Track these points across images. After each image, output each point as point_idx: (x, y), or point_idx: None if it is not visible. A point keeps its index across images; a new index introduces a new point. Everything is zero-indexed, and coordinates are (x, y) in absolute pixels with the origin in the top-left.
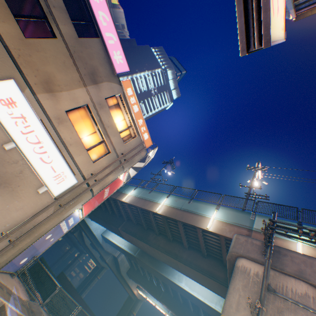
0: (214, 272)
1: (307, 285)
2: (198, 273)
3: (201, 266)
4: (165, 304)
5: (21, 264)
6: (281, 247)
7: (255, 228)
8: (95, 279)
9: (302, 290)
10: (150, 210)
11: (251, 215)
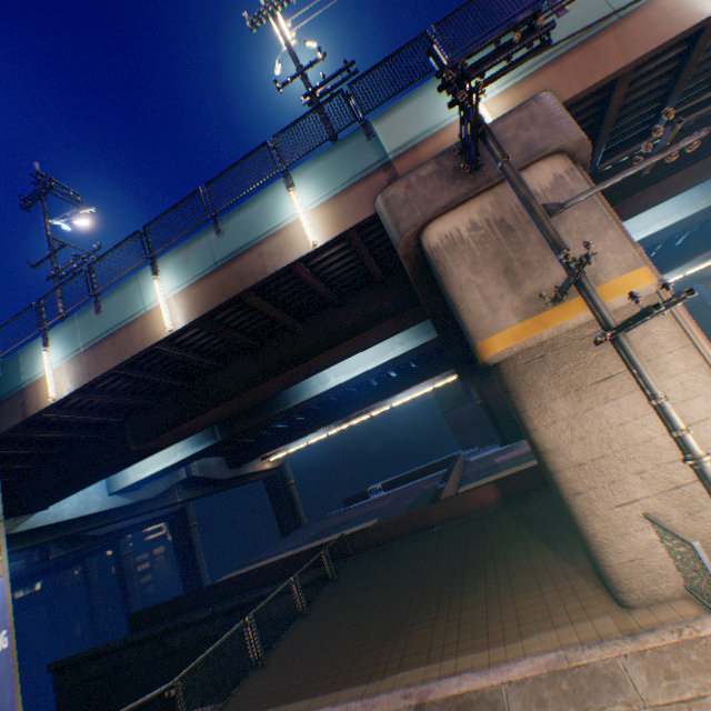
0: (375, 312)
1: (548, 161)
2: (354, 341)
3: (350, 326)
4: (322, 427)
5: None
6: None
7: (393, 154)
8: (193, 532)
9: (548, 177)
10: (156, 343)
11: (363, 132)
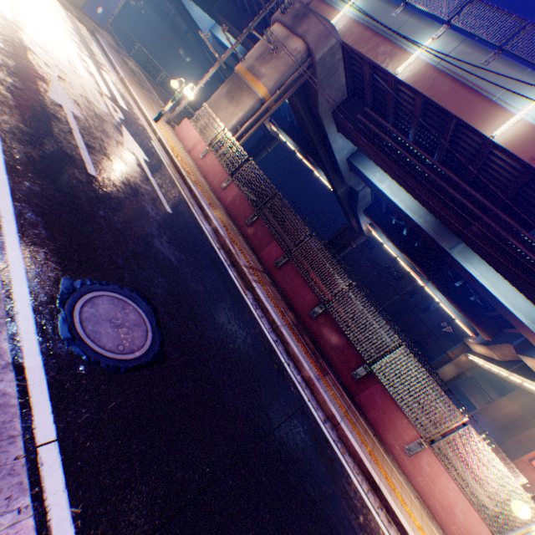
0: None
1: (303, 44)
2: None
3: None
4: (288, 135)
5: (100, 16)
6: (312, 12)
7: None
8: None
9: (296, 48)
10: None
11: None
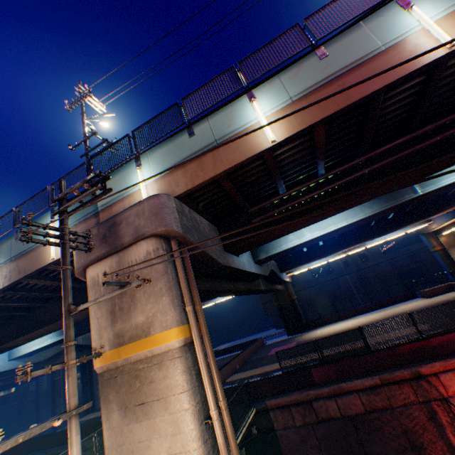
0: None
1: (148, 240)
2: None
3: None
4: None
5: None
6: (116, 214)
7: (101, 207)
8: (94, 371)
9: (145, 251)
10: None
11: None
